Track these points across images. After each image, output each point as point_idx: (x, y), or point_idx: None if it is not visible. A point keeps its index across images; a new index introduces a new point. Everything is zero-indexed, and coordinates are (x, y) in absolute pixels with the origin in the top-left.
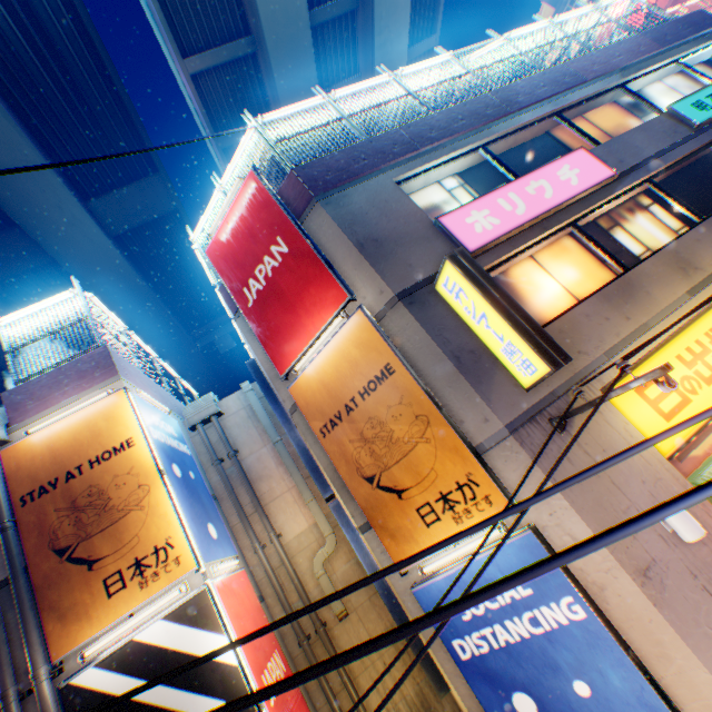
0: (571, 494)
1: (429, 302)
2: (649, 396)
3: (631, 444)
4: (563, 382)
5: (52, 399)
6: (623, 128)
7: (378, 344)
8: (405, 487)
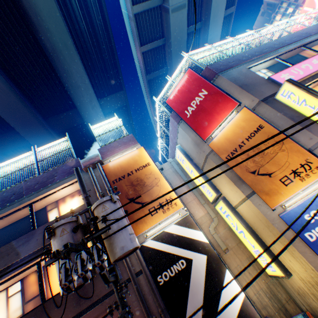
0: None
1: (274, 102)
2: None
3: None
4: None
5: (115, 151)
6: None
7: (254, 118)
8: (272, 172)
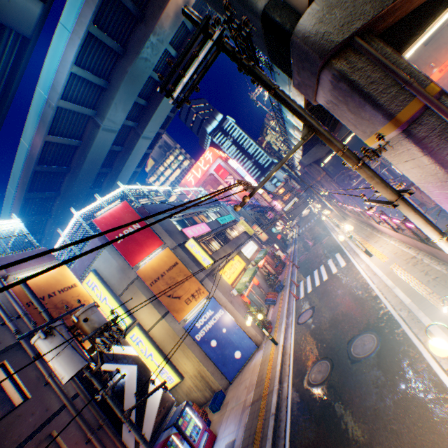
0: (218, 288)
1: (185, 248)
2: (225, 274)
3: (225, 281)
4: (212, 269)
5: (24, 265)
6: (208, 220)
7: (174, 256)
8: (181, 295)
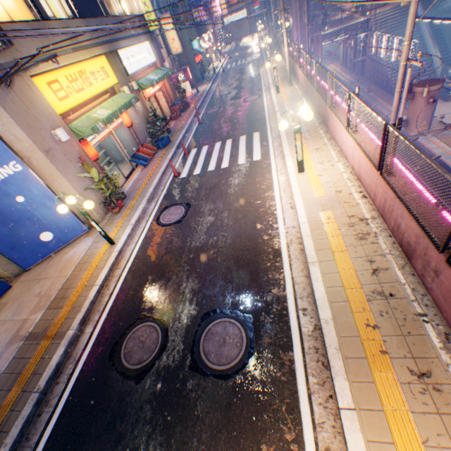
0: (16, 117)
1: None
2: (54, 89)
3: (45, 105)
4: (9, 63)
5: None
6: None
7: None
8: None
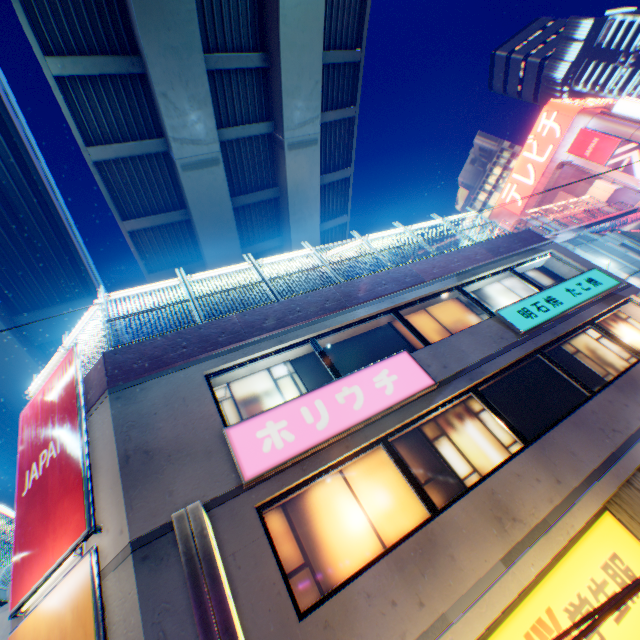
0: None
1: (171, 555)
2: None
3: None
4: None
5: None
6: (462, 321)
7: (90, 616)
8: None
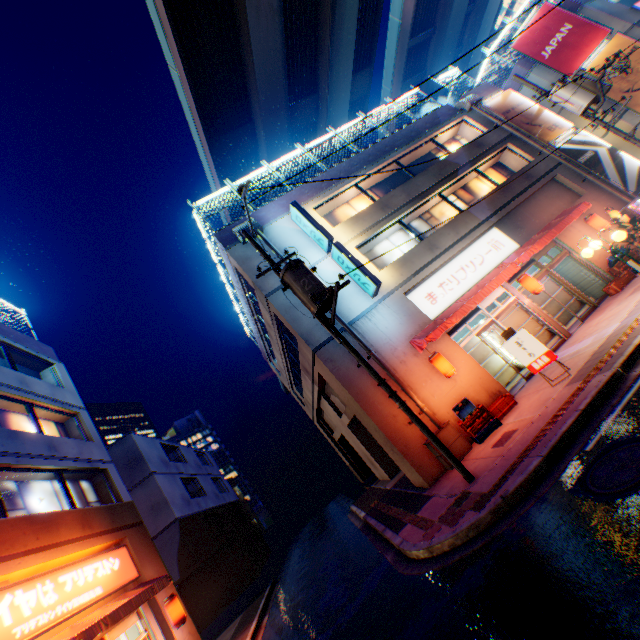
0: None
1: None
2: None
3: None
4: None
5: (480, 97)
6: None
7: (626, 43)
8: None
